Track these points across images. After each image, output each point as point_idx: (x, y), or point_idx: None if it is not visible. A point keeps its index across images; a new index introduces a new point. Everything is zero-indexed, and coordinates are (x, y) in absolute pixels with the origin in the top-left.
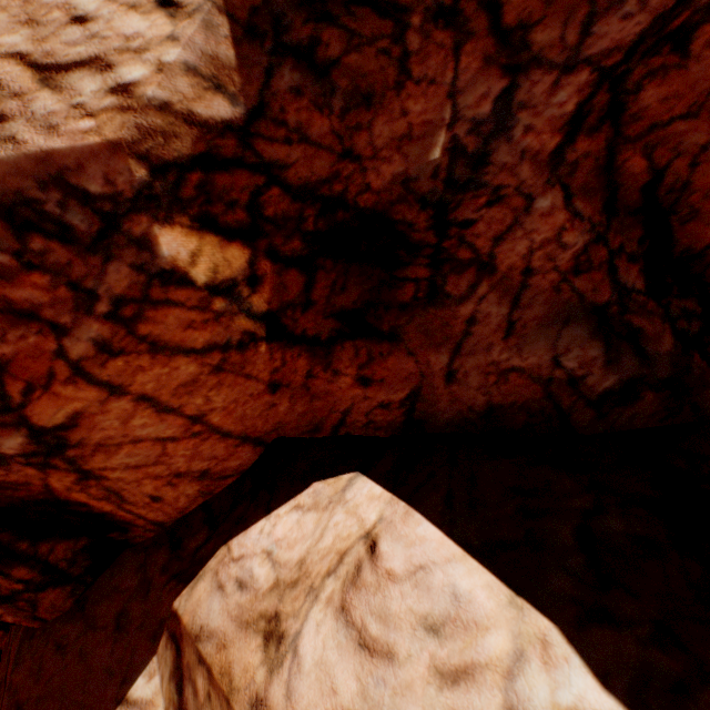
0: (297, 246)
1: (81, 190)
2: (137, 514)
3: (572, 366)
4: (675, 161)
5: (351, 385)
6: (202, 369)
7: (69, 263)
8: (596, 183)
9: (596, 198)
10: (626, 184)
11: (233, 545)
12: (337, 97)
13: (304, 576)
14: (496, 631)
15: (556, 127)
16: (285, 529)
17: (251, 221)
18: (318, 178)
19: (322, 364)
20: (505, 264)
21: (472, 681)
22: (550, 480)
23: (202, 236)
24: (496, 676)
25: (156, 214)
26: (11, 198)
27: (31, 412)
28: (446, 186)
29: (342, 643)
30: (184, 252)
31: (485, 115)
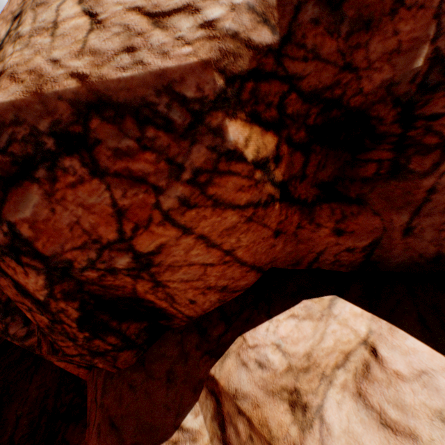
0: (302, 136)
1: (181, 95)
2: (179, 310)
3: None
4: None
5: (327, 234)
6: (240, 219)
7: (168, 146)
8: None
9: None
10: None
11: (247, 337)
12: (344, 24)
13: (313, 365)
14: None
15: None
16: (287, 330)
17: (278, 117)
18: (323, 85)
19: (306, 219)
20: None
21: None
22: None
23: (251, 127)
24: None
25: (227, 111)
26: (138, 102)
27: (135, 242)
28: (417, 89)
29: (364, 420)
30: (241, 138)
31: None
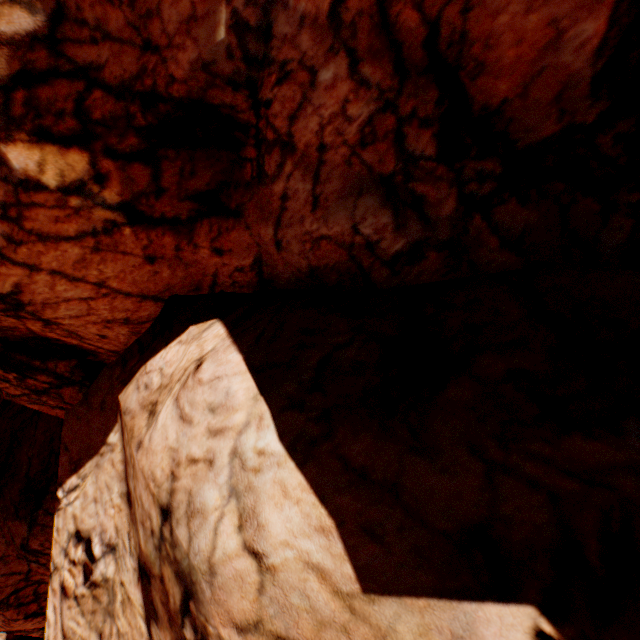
0: (135, 143)
1: None
2: (96, 346)
3: (369, 233)
4: (447, 9)
5: (210, 255)
6: (85, 251)
7: None
8: (380, 44)
9: (385, 60)
10: (407, 42)
11: (148, 365)
12: None
13: (171, 382)
14: (241, 412)
15: None
16: (171, 356)
17: (82, 127)
18: (131, 74)
19: (187, 240)
20: (303, 142)
21: (223, 435)
22: (332, 324)
23: (43, 148)
24: (234, 433)
25: None
26: None
27: None
28: (248, 65)
29: (174, 416)
30: (32, 163)
31: None
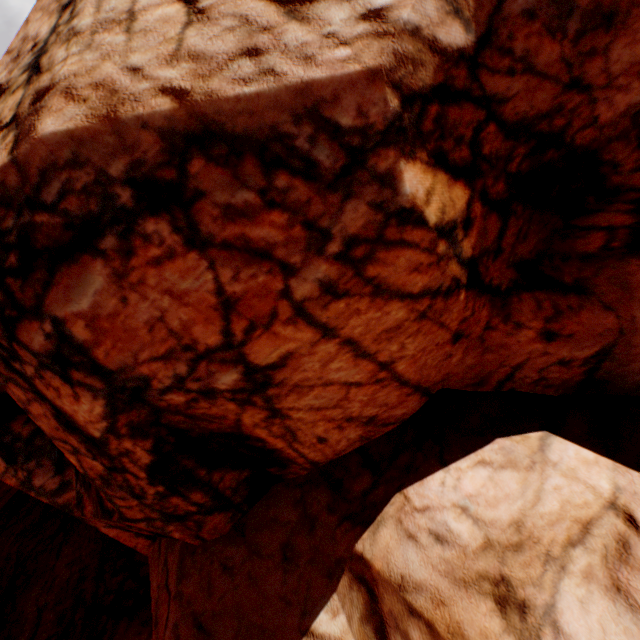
0: (500, 189)
1: (332, 123)
2: (300, 452)
3: None
4: None
5: (531, 339)
6: (408, 315)
7: (307, 201)
8: None
9: None
10: None
11: (410, 494)
12: (573, 18)
13: (529, 540)
14: None
15: None
16: (475, 485)
17: (471, 159)
18: (536, 112)
19: (499, 316)
20: None
21: None
22: None
23: (434, 174)
24: None
25: (402, 148)
26: (265, 133)
27: (249, 350)
28: None
29: (631, 631)
30: (421, 190)
31: None
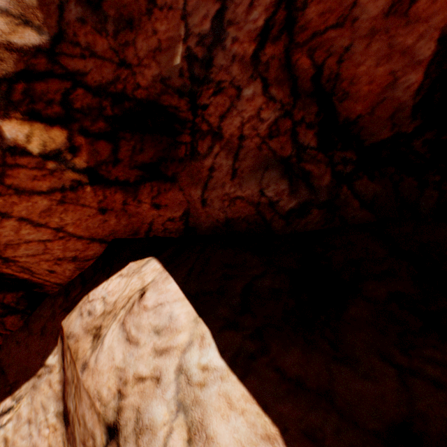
0: (103, 126)
1: None
2: (44, 279)
3: (271, 195)
4: (328, 59)
5: (150, 208)
6: (52, 203)
7: None
8: (283, 76)
9: (285, 86)
10: (301, 76)
11: (90, 294)
12: (110, 23)
13: (114, 309)
14: (184, 333)
15: (252, 37)
16: (113, 286)
17: (65, 112)
18: (107, 80)
19: (132, 197)
20: (228, 133)
21: (168, 354)
22: (247, 260)
23: (32, 124)
24: (178, 352)
25: None
26: None
27: None
28: (192, 82)
29: (120, 339)
30: (21, 135)
31: (207, 31)
